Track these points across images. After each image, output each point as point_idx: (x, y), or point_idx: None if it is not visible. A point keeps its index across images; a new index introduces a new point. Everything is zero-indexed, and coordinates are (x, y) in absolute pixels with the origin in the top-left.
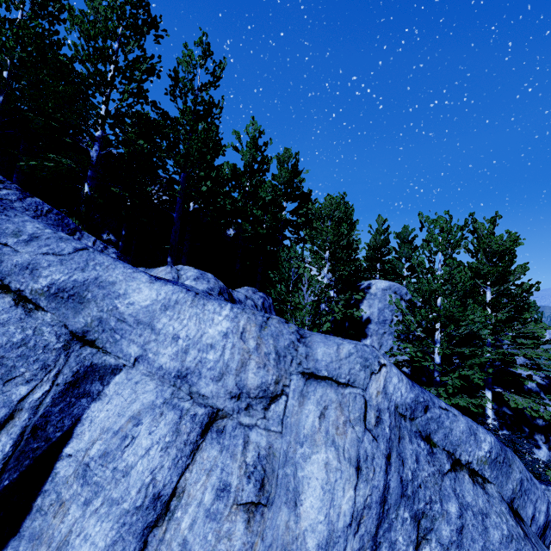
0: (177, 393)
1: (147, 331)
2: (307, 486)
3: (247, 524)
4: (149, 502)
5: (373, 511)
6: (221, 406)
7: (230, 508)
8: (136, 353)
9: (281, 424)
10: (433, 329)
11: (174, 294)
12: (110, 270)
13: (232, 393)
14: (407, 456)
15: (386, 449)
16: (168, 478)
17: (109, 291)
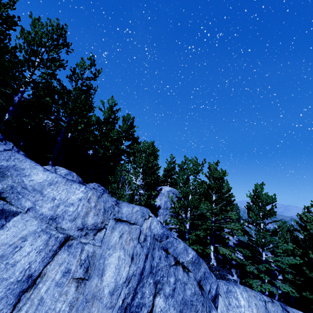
0: (49, 227)
1: (38, 194)
2: (109, 267)
3: (76, 288)
4: (25, 278)
5: (136, 277)
6: (72, 234)
7: (69, 280)
8: (29, 206)
9: (101, 242)
10: (186, 211)
11: (56, 178)
12: (23, 162)
13: (79, 227)
14: (156, 256)
15: (146, 252)
16: (38, 267)
17: (20, 172)
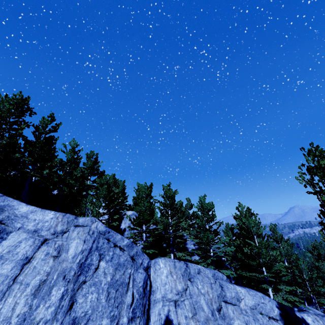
0: (34, 235)
1: (25, 218)
2: (71, 248)
3: (54, 260)
4: (25, 258)
5: (87, 251)
6: (48, 238)
7: (49, 257)
8: (19, 226)
9: (67, 238)
10: (140, 225)
11: (35, 209)
12: (12, 202)
13: (52, 233)
14: (100, 242)
15: (94, 239)
16: (30, 253)
17: (12, 208)
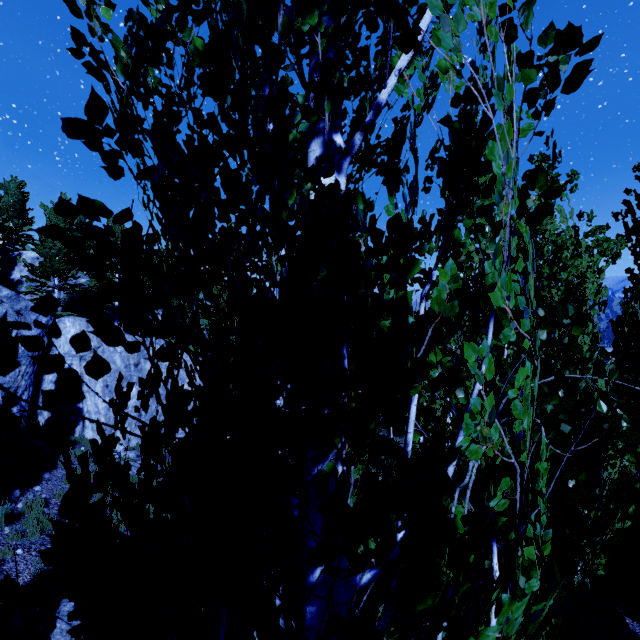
0: None
1: None
2: None
3: None
4: None
5: None
6: None
7: None
8: None
9: None
10: (47, 276)
11: None
12: None
13: None
14: None
15: None
16: None
17: None
